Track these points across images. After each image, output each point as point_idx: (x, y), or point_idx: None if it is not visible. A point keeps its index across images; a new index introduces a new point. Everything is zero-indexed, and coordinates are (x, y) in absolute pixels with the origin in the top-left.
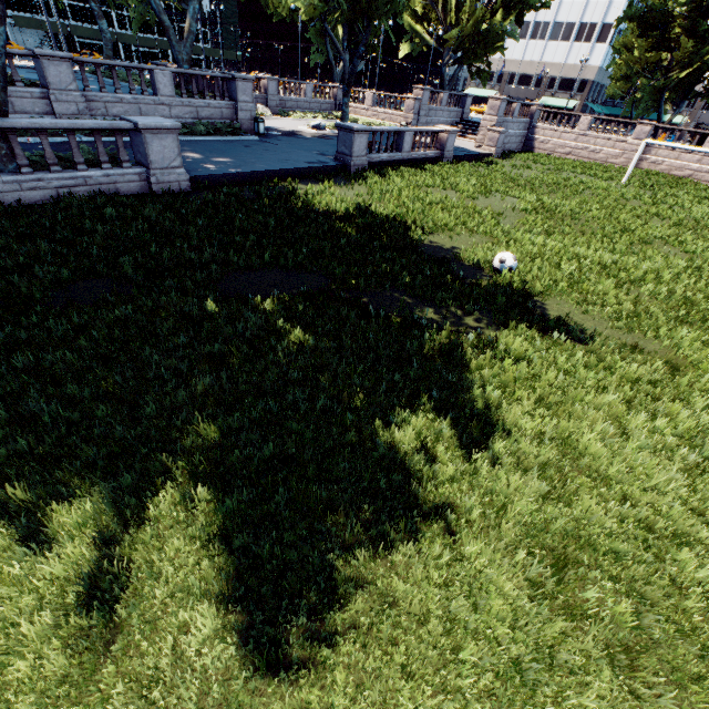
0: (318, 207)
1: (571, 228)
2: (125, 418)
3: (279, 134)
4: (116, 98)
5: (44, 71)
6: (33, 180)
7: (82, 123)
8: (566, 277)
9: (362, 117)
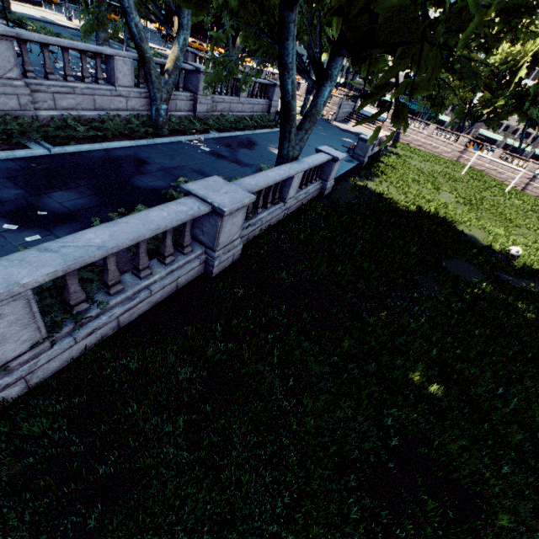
0: (400, 207)
1: (482, 215)
2: (538, 353)
3: None
4: (221, 98)
5: (199, 82)
6: (298, 195)
7: (323, 160)
8: (535, 259)
9: (298, 101)
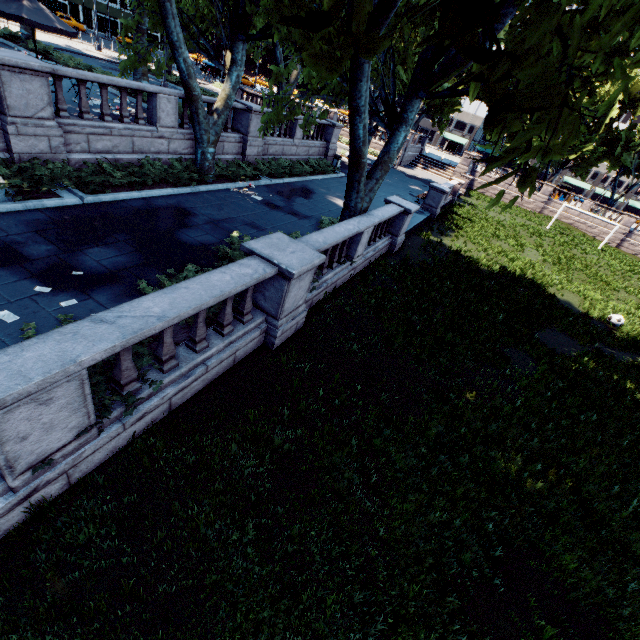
0: (481, 266)
1: (574, 276)
2: None
3: (342, 167)
4: (274, 140)
5: (250, 122)
6: (366, 253)
7: (394, 213)
8: None
9: None
